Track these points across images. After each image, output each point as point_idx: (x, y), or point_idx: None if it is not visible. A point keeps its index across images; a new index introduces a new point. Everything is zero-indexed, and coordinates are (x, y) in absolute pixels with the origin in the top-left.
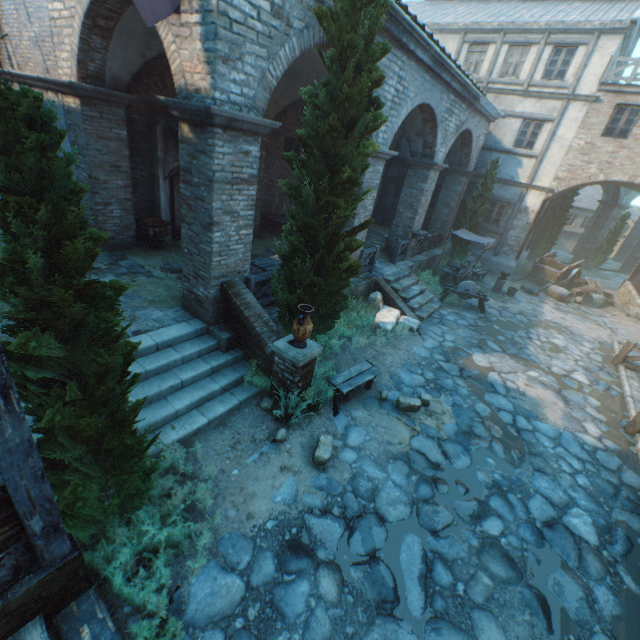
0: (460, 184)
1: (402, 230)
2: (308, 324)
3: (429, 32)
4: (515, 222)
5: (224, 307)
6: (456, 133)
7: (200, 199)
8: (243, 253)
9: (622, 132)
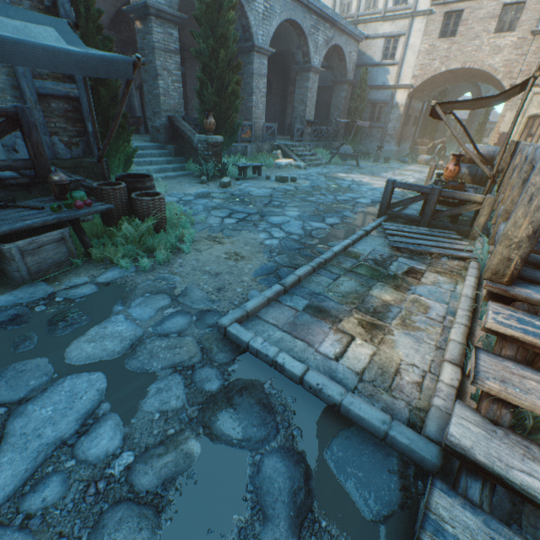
0: (344, 91)
1: (299, 120)
2: (212, 119)
3: None
4: (391, 116)
5: (172, 134)
6: (326, 46)
7: (150, 63)
8: (178, 100)
9: (452, 33)
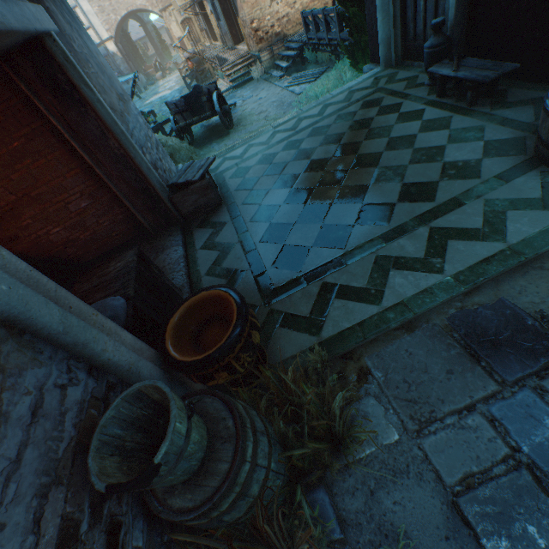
0: None
1: None
2: None
3: None
4: (118, 63)
5: None
6: None
7: None
8: None
9: None
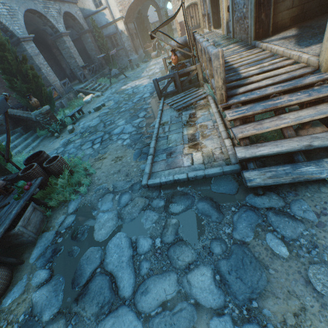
0: (88, 38)
1: (77, 69)
2: (34, 99)
3: None
4: (123, 39)
5: (12, 121)
6: (61, 16)
7: None
8: None
9: None
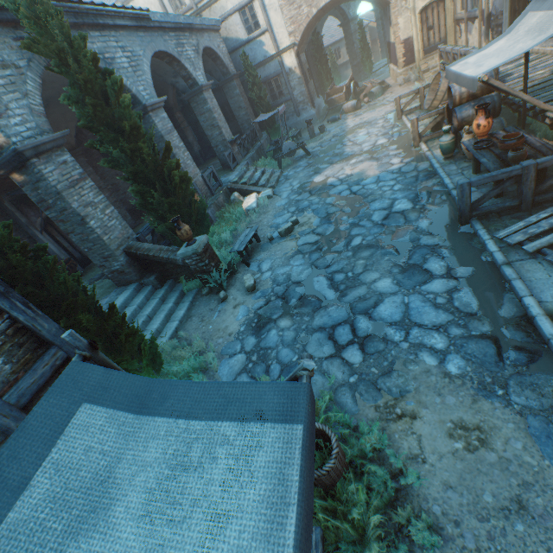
0: (236, 88)
1: (222, 146)
2: (184, 226)
3: (112, 5)
4: (292, 84)
5: (139, 264)
6: (199, 56)
7: (64, 210)
8: (120, 225)
9: None
